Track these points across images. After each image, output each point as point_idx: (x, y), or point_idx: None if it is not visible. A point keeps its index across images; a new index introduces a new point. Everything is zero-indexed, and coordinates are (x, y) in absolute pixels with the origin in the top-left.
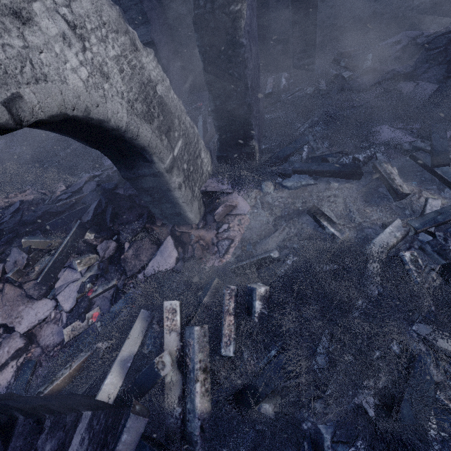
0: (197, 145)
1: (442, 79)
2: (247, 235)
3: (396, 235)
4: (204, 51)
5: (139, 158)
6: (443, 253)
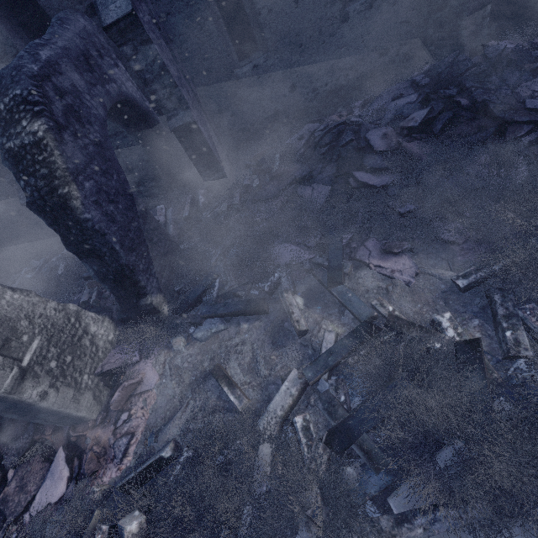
0: (79, 323)
1: (334, 179)
2: (151, 420)
3: (292, 391)
4: (54, 230)
5: None
6: (333, 410)
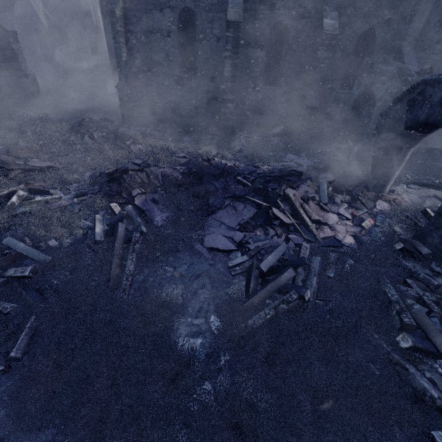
0: None
1: None
2: (412, 201)
3: None
4: None
5: (403, 152)
6: None
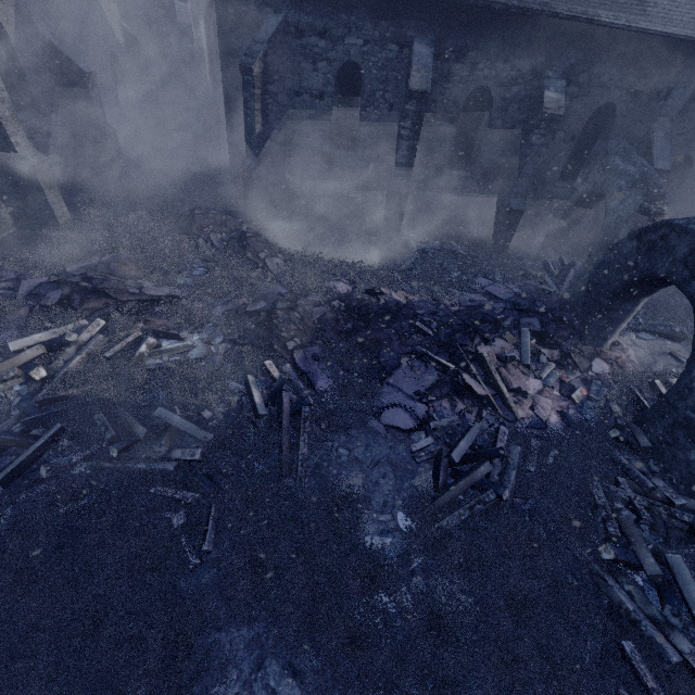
0: None
1: None
2: (640, 360)
3: None
4: None
5: (635, 301)
6: None
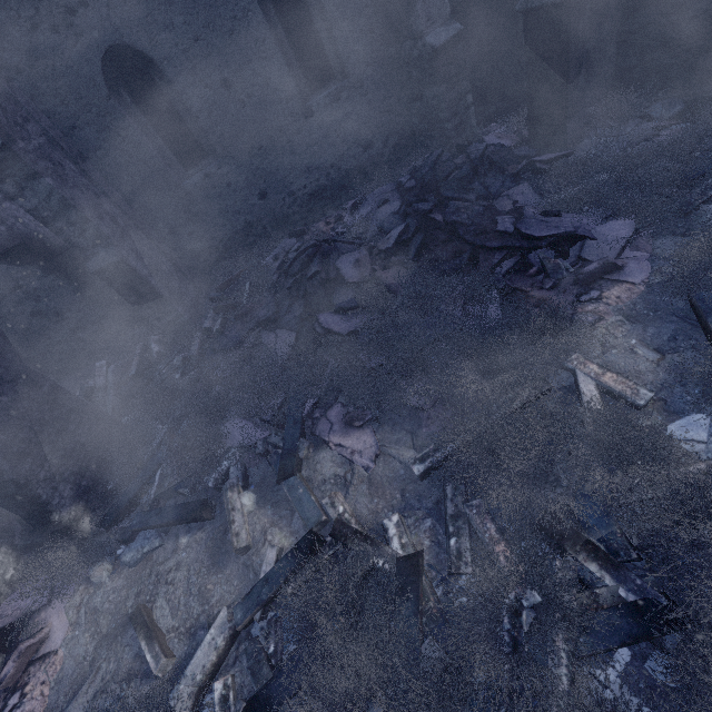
0: None
1: (301, 322)
2: (53, 698)
3: (217, 642)
4: None
5: None
6: (257, 669)
